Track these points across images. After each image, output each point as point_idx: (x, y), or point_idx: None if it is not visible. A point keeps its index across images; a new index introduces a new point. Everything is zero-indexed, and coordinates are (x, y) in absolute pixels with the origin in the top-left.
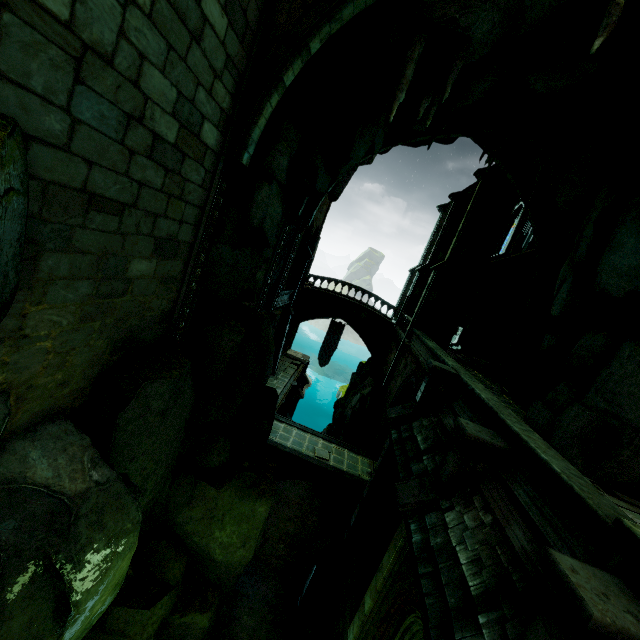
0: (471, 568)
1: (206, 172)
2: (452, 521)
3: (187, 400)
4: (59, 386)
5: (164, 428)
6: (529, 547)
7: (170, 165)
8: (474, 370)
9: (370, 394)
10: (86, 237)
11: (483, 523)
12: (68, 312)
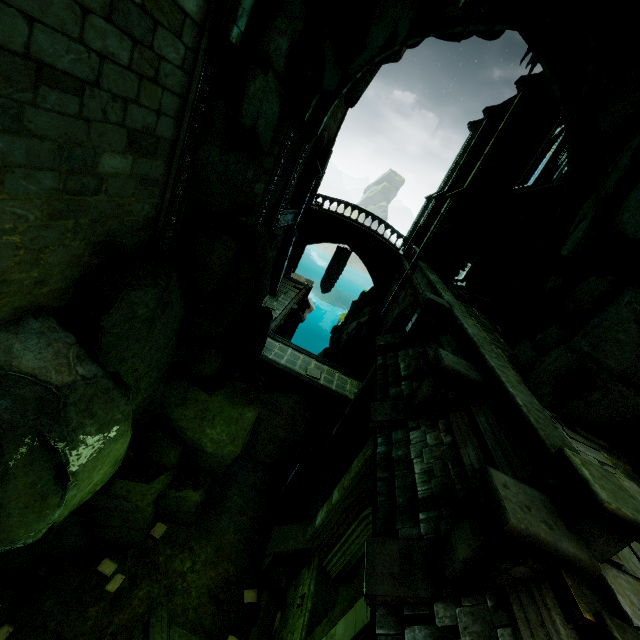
0: (422, 477)
1: (186, 50)
2: (415, 438)
3: (176, 311)
4: (37, 284)
5: (153, 335)
6: (478, 465)
7: (138, 34)
8: (473, 307)
9: (367, 323)
10: (40, 119)
11: (442, 442)
12: (33, 206)
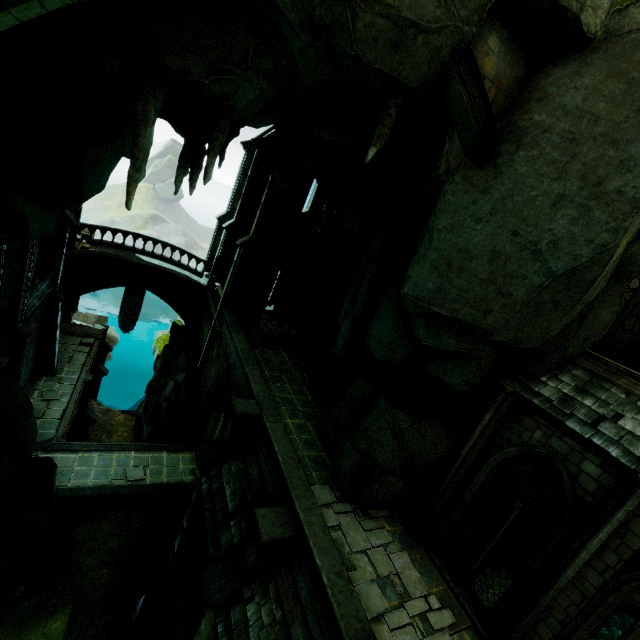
0: None
1: None
2: (252, 616)
3: None
4: None
5: None
6: None
7: None
8: (283, 350)
9: (185, 382)
10: None
11: (275, 619)
12: None
